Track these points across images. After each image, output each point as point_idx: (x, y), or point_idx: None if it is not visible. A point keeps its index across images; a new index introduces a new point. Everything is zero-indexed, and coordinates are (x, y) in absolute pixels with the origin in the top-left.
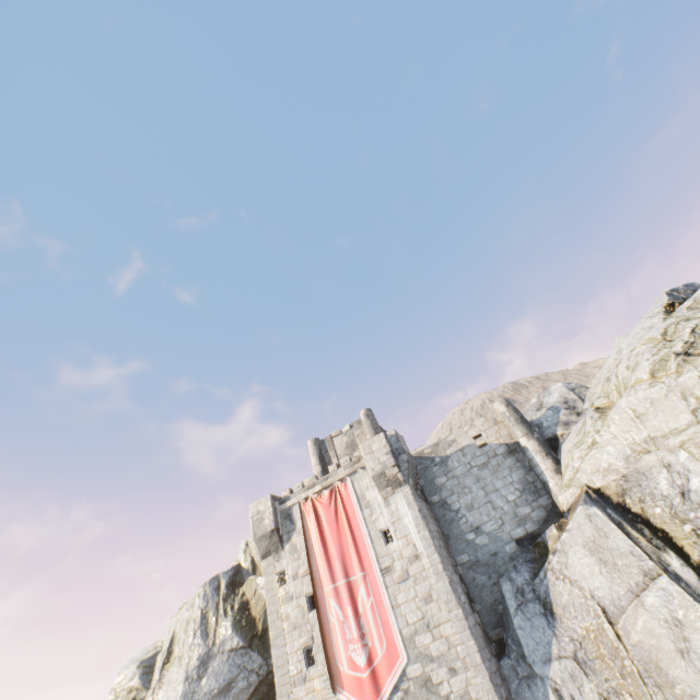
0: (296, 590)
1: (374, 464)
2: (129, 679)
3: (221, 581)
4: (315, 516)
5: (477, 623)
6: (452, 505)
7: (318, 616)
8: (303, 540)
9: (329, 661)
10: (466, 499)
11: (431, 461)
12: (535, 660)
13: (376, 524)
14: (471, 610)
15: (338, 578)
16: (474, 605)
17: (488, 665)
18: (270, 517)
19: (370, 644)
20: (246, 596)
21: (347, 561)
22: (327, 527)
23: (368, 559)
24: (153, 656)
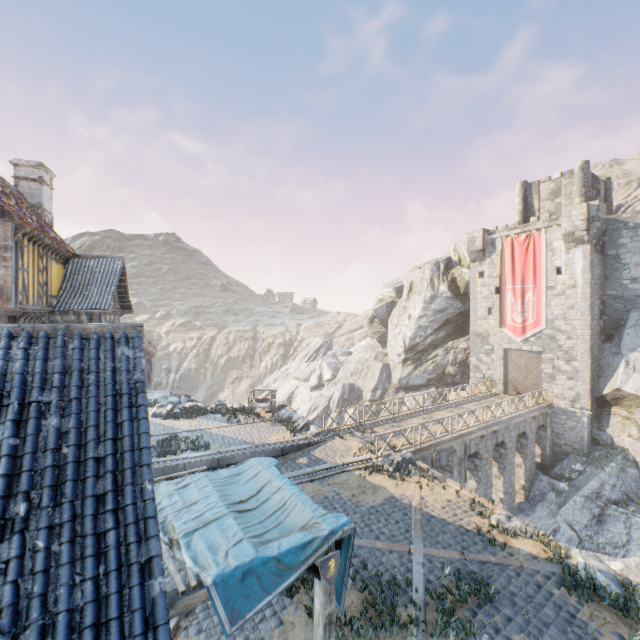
0: (489, 283)
1: (568, 226)
2: (389, 293)
3: (440, 265)
4: (511, 249)
5: (598, 325)
6: (622, 260)
7: (499, 297)
8: (499, 260)
9: (500, 316)
10: (638, 259)
11: (623, 225)
12: (624, 348)
13: (553, 263)
14: (598, 319)
15: (516, 284)
16: (603, 317)
17: (592, 342)
18: (479, 242)
19: (525, 316)
20: (454, 275)
21: (525, 277)
22: (517, 257)
23: (539, 280)
24: (399, 287)
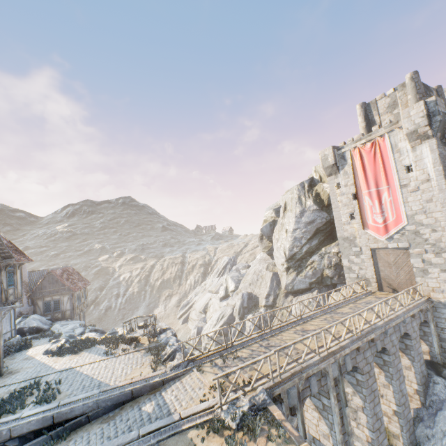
0: (346, 191)
1: (409, 125)
2: (270, 214)
3: (304, 184)
4: (359, 158)
5: None
6: None
7: (358, 202)
8: (351, 170)
9: (362, 219)
10: None
11: None
12: None
13: (402, 162)
14: None
15: (371, 188)
16: None
17: None
18: (331, 158)
19: (385, 216)
20: (317, 191)
21: (378, 181)
22: (367, 164)
23: (392, 180)
24: (278, 208)
